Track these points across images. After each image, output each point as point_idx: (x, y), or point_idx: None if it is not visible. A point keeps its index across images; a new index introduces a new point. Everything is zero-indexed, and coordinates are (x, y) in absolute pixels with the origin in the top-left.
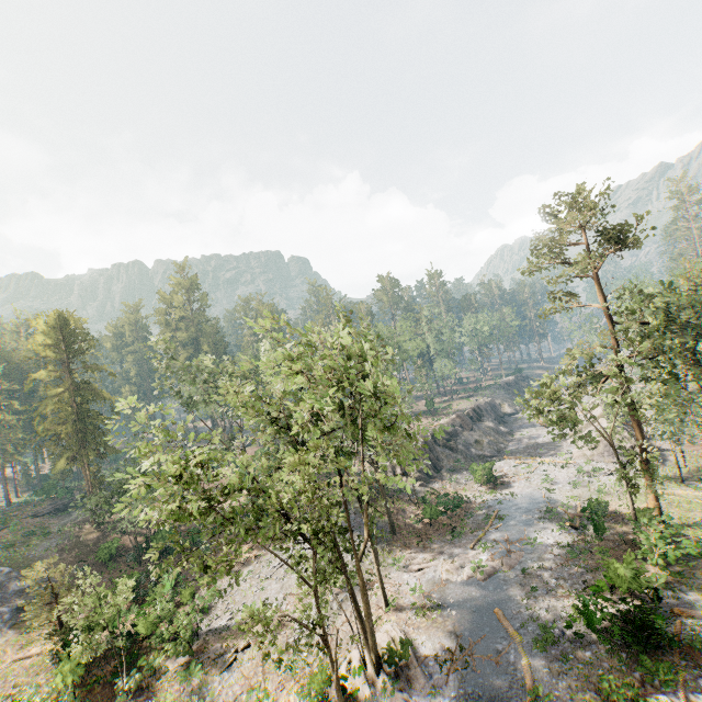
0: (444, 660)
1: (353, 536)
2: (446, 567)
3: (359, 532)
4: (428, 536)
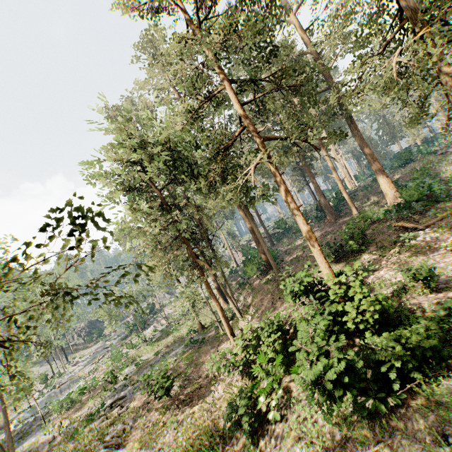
0: (88, 357)
1: (53, 361)
2: (94, 346)
3: (55, 359)
4: (89, 347)
